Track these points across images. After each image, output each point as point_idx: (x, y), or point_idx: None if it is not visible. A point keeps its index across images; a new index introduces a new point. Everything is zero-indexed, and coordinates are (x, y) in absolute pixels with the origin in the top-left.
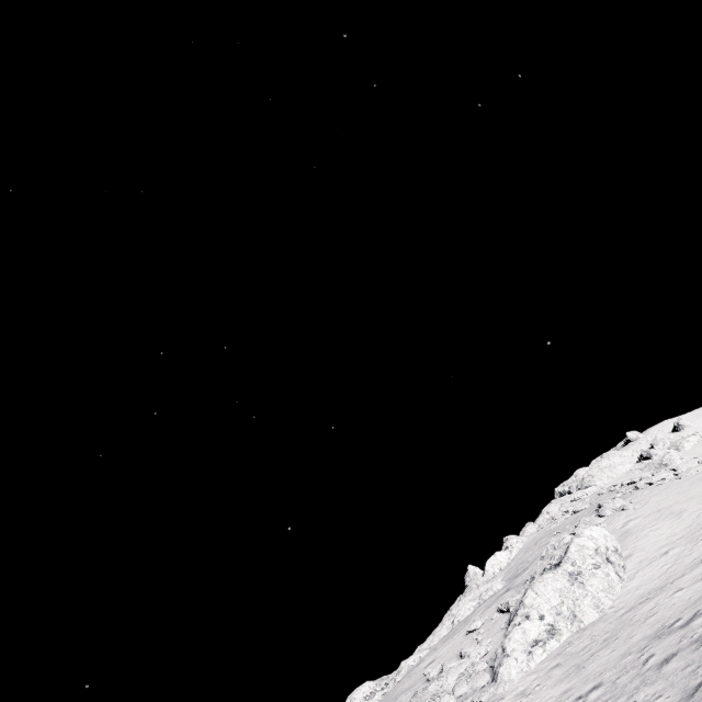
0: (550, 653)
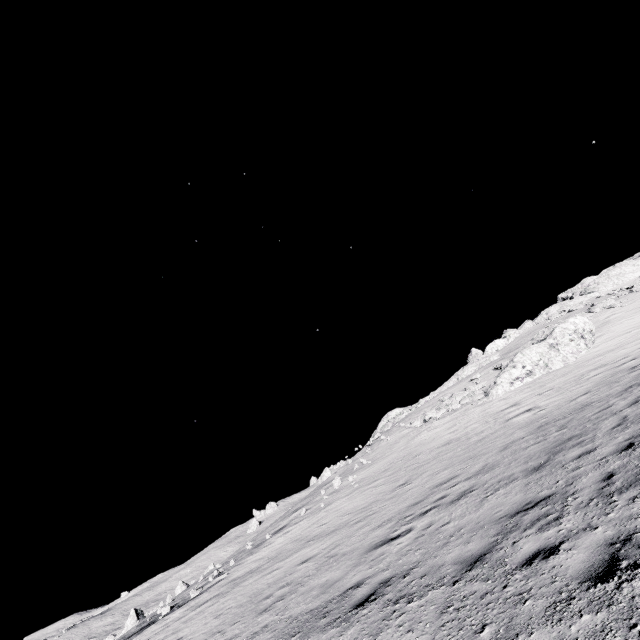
0: (525, 383)
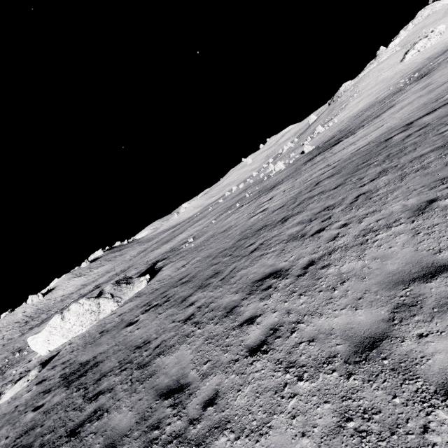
0: (416, 55)
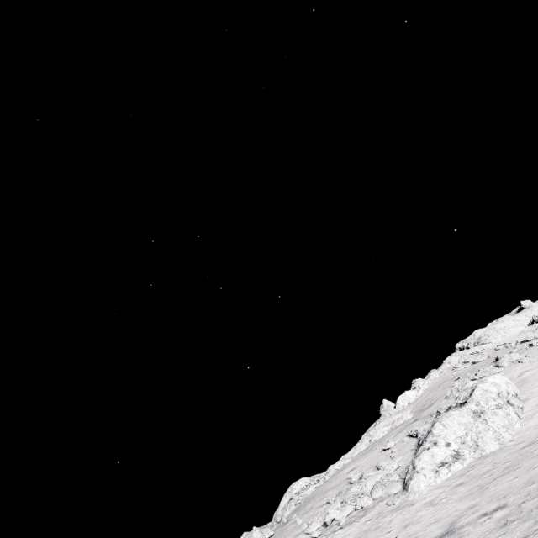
0: (454, 473)
